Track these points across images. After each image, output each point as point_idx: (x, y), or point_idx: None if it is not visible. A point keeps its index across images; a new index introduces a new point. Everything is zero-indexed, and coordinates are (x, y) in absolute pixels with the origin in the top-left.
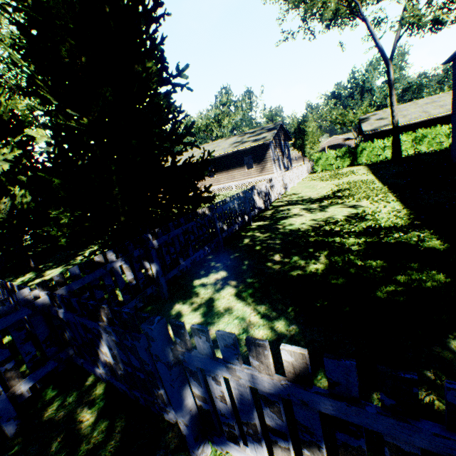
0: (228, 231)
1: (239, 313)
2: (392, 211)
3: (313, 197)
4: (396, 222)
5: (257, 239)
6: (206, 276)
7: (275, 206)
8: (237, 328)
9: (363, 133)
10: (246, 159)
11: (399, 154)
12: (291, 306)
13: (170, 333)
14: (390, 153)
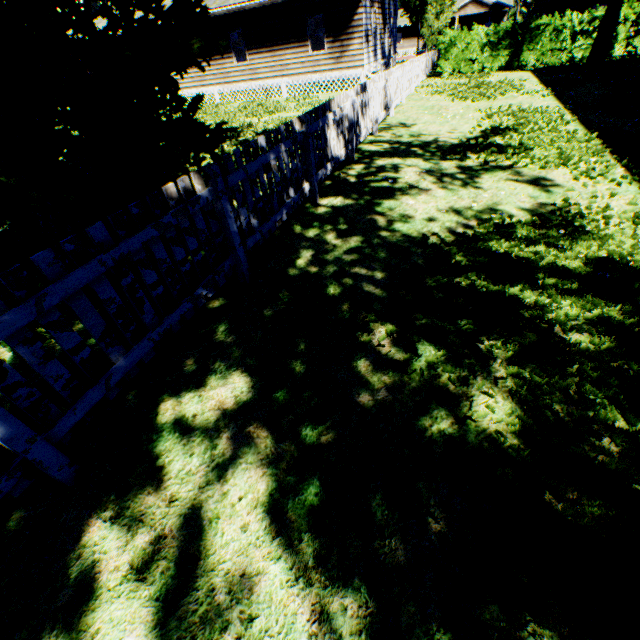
0: (262, 230)
1: (274, 634)
2: (637, 214)
3: (444, 139)
4: None
5: (330, 257)
6: (196, 385)
7: (366, 155)
8: None
9: None
10: (310, 24)
11: (603, 55)
12: (443, 633)
13: None
14: (583, 49)
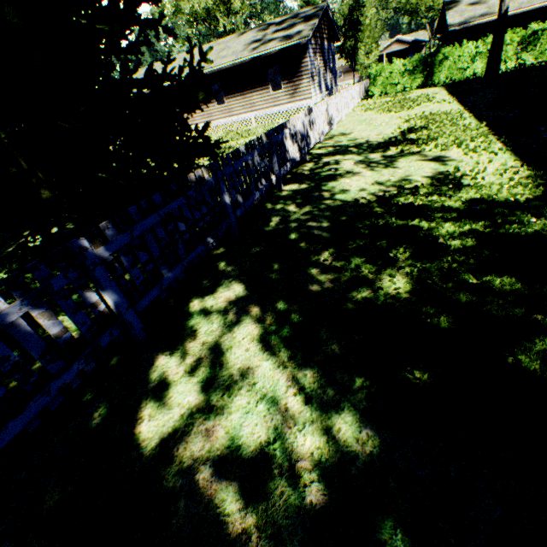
0: (245, 205)
1: (267, 387)
2: (505, 170)
3: (373, 140)
4: (517, 193)
5: (292, 219)
6: (210, 292)
7: (316, 156)
8: (264, 427)
9: (445, 30)
10: (270, 73)
11: (496, 68)
12: (359, 376)
13: (145, 428)
14: (481, 66)
